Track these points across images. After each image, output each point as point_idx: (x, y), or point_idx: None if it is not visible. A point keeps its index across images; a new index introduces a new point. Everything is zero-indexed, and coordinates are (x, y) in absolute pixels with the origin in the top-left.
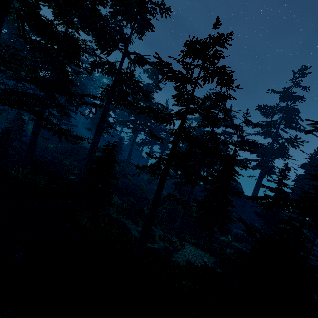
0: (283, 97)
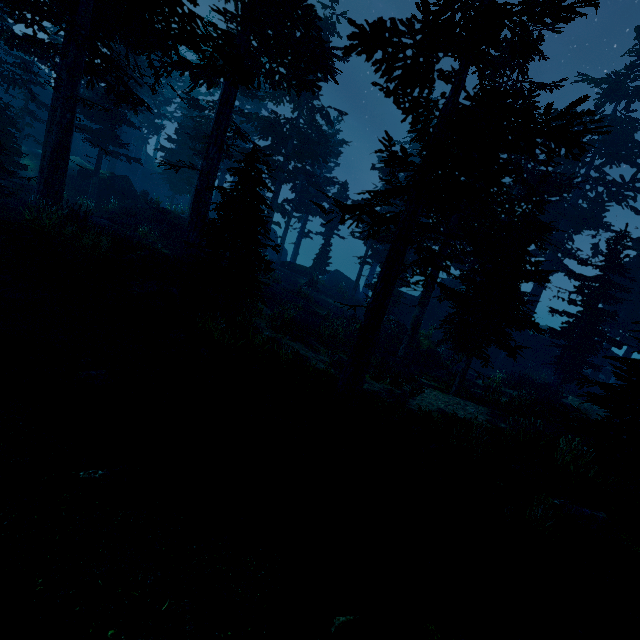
0: (610, 92)
